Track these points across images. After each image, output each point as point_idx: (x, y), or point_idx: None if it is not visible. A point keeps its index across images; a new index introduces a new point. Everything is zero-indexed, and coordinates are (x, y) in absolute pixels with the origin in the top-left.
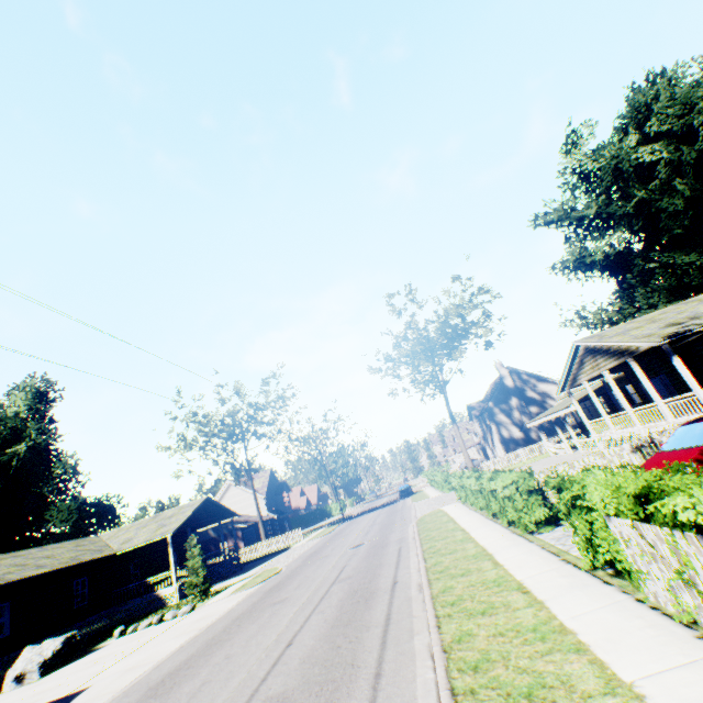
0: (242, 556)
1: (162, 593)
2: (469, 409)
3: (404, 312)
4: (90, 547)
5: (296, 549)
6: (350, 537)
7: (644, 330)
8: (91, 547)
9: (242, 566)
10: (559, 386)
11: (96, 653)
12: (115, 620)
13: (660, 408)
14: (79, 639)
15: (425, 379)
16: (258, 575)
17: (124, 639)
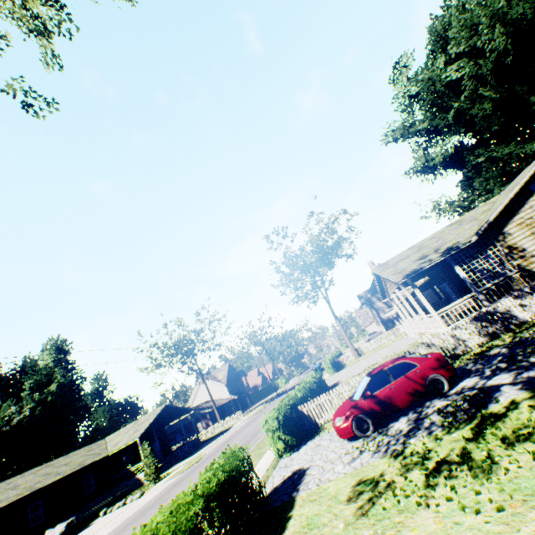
0: (206, 434)
1: (140, 477)
2: (358, 298)
3: (281, 246)
4: (95, 451)
5: (228, 432)
6: (253, 425)
7: (406, 262)
8: (95, 451)
9: (196, 447)
10: (380, 296)
11: (85, 530)
12: (116, 496)
13: (425, 320)
14: (76, 522)
15: (306, 292)
16: (190, 461)
17: (102, 519)
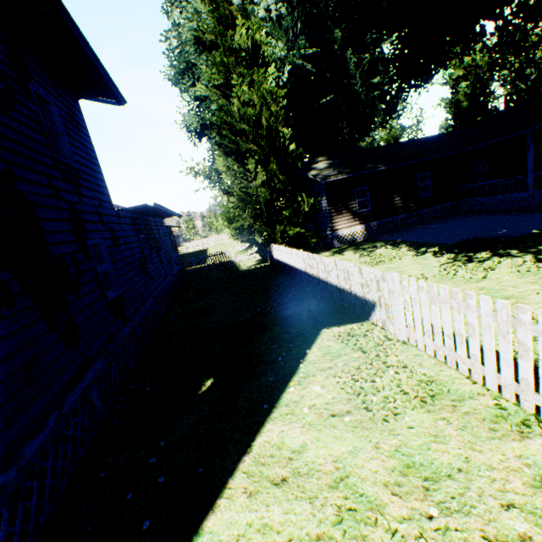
0: None
1: None
2: None
3: None
4: None
5: None
6: None
7: None
8: None
9: None
10: None
11: None
12: None
13: None
14: None
15: None
16: None
17: None
